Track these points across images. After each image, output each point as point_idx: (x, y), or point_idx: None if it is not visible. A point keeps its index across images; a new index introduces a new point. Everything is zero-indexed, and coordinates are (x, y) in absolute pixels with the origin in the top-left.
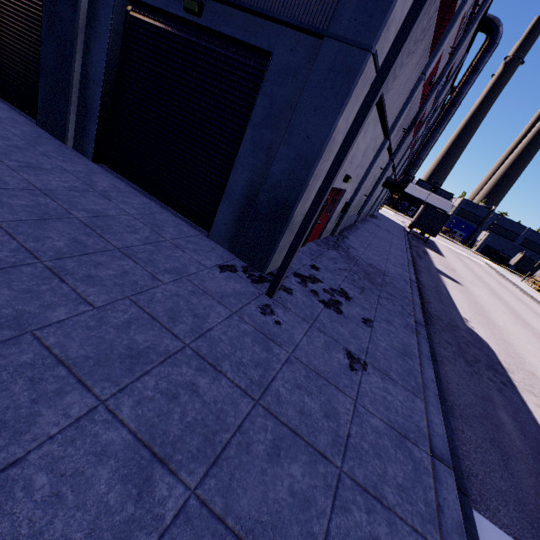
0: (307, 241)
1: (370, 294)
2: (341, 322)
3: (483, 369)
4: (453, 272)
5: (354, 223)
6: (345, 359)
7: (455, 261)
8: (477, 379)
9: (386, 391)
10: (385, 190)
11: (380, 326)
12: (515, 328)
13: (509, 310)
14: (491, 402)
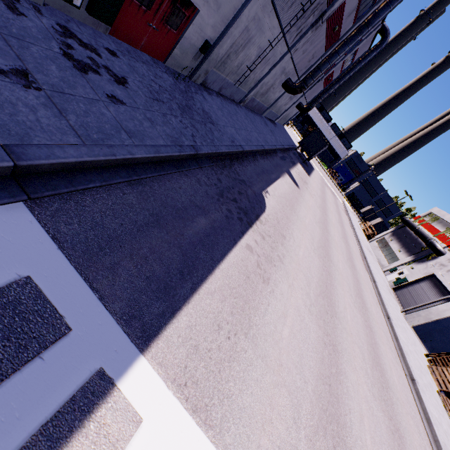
0: (138, 46)
1: (163, 107)
2: (65, 70)
3: (232, 205)
4: (303, 182)
5: (239, 103)
6: (3, 65)
7: (316, 183)
8: (213, 201)
9: (31, 107)
10: (290, 101)
11: (130, 112)
12: (310, 222)
13: (322, 218)
14: (204, 212)
